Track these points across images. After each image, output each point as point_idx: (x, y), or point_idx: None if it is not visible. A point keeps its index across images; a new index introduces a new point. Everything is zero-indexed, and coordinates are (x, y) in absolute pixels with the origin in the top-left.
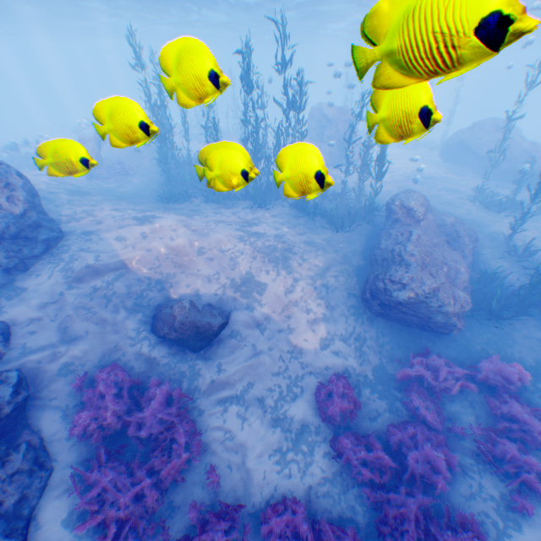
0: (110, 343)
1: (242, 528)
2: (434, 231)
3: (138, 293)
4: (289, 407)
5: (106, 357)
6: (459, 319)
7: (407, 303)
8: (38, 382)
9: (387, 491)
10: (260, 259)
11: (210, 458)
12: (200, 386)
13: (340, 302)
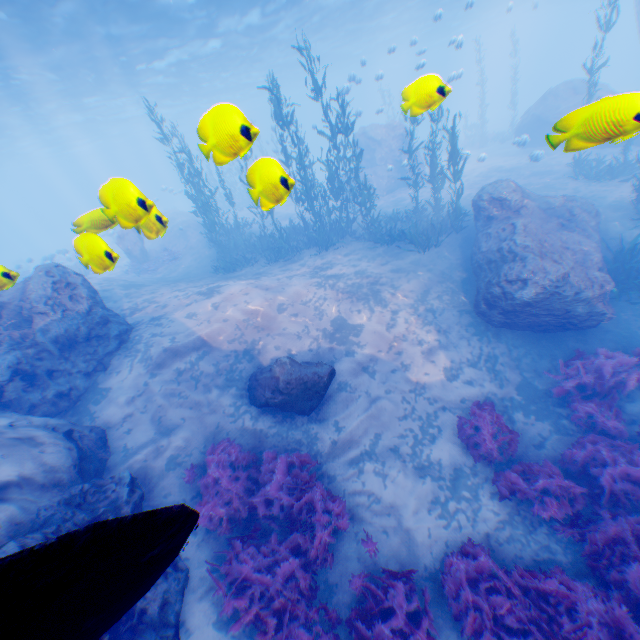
0: (210, 425)
1: (420, 596)
2: (540, 217)
3: (225, 367)
4: (431, 451)
5: (210, 441)
6: (606, 308)
7: (535, 301)
8: (147, 481)
9: (585, 520)
10: (347, 301)
11: (357, 526)
12: (321, 451)
13: (453, 323)
